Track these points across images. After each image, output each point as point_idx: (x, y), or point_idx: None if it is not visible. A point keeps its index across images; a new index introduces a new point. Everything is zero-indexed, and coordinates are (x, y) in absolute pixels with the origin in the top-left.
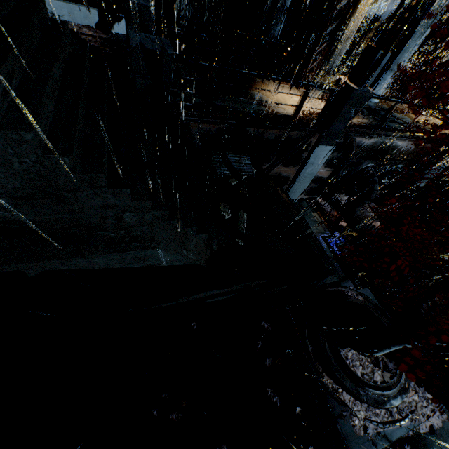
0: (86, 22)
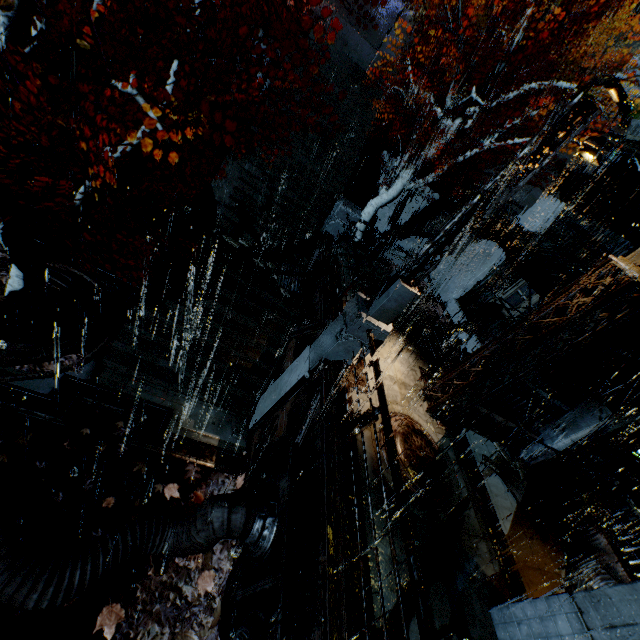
0: (454, 319)
